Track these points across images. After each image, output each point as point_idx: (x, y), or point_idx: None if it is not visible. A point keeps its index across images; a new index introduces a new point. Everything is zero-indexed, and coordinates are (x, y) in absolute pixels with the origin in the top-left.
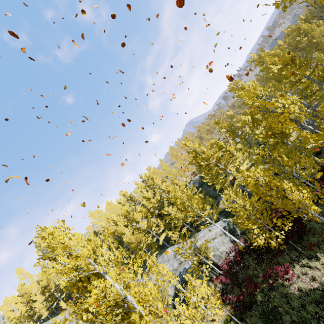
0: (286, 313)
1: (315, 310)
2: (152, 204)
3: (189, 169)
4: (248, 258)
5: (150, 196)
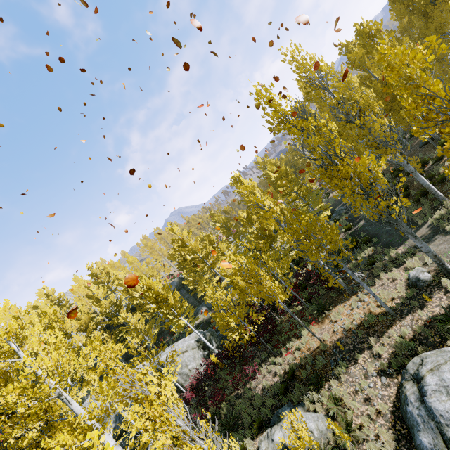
0: (248, 416)
1: (272, 403)
2: (102, 308)
3: (166, 269)
4: (220, 372)
5: (101, 296)
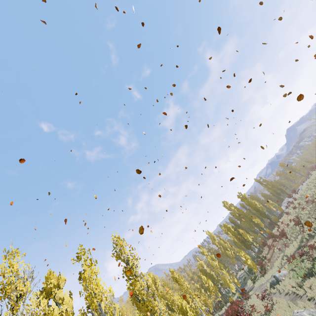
0: None
1: None
2: None
3: None
4: None
5: None
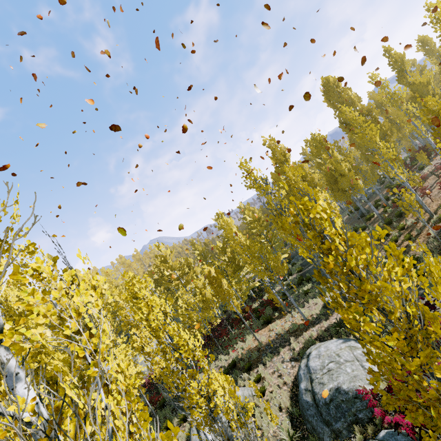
0: None
1: None
2: None
3: None
4: None
5: None
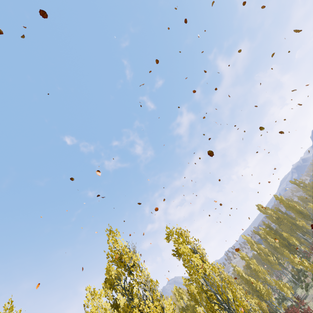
0: None
1: None
2: None
3: None
4: None
5: None
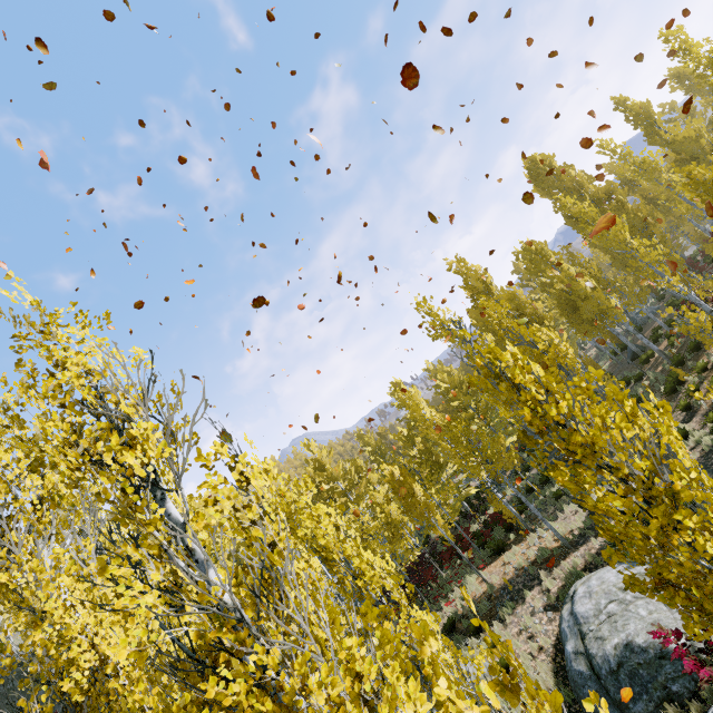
0: None
1: None
2: None
3: None
4: None
5: None
